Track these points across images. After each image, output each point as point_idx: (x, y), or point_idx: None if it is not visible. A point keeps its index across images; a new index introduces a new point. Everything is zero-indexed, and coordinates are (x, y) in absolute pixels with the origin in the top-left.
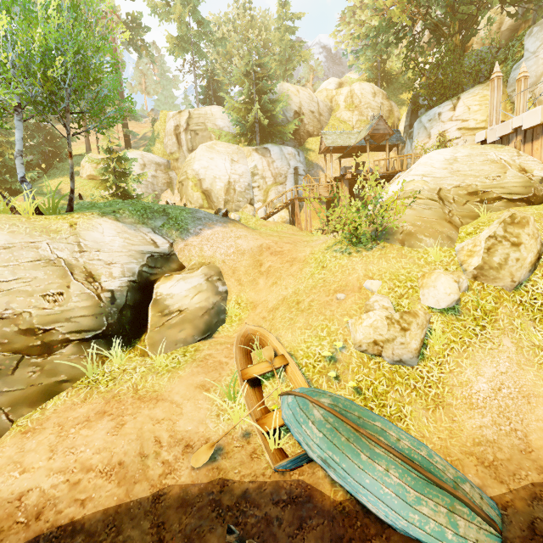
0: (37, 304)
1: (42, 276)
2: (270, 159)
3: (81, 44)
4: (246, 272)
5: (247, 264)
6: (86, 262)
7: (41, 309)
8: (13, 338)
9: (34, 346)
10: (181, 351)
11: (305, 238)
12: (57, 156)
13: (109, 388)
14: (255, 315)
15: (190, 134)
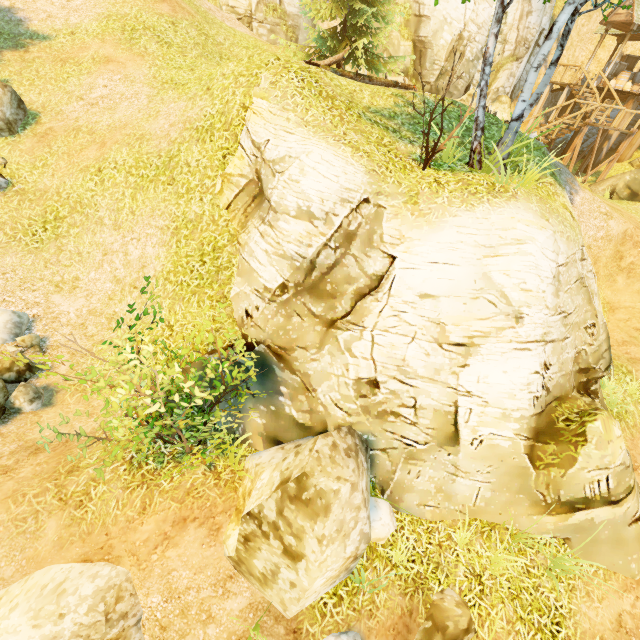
0: (583, 338)
1: (581, 301)
2: (526, 7)
3: None
4: (605, 265)
5: (609, 254)
6: (586, 275)
7: (589, 345)
8: (574, 377)
9: (580, 382)
10: (620, 373)
11: (636, 217)
12: None
13: (632, 421)
14: (617, 320)
15: None
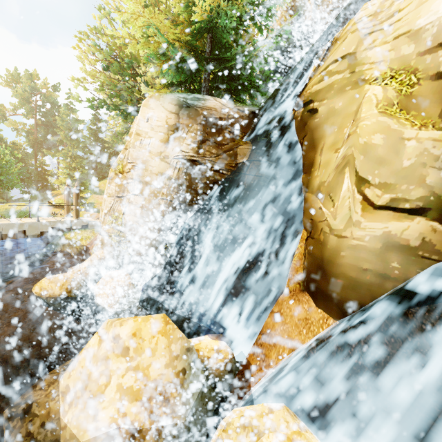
0: None
1: None
2: None
3: None
4: None
5: None
6: None
7: None
8: None
9: None
10: None
11: None
12: None
13: None
14: None
15: None
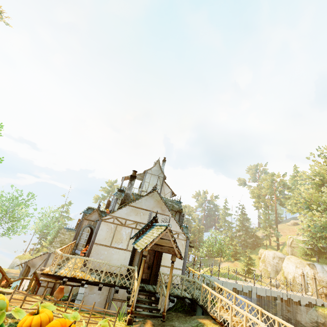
0: None
1: None
2: (315, 271)
3: (221, 248)
4: None
5: None
6: None
7: None
8: None
9: None
10: None
11: None
12: (256, 245)
13: None
14: None
15: (291, 248)
